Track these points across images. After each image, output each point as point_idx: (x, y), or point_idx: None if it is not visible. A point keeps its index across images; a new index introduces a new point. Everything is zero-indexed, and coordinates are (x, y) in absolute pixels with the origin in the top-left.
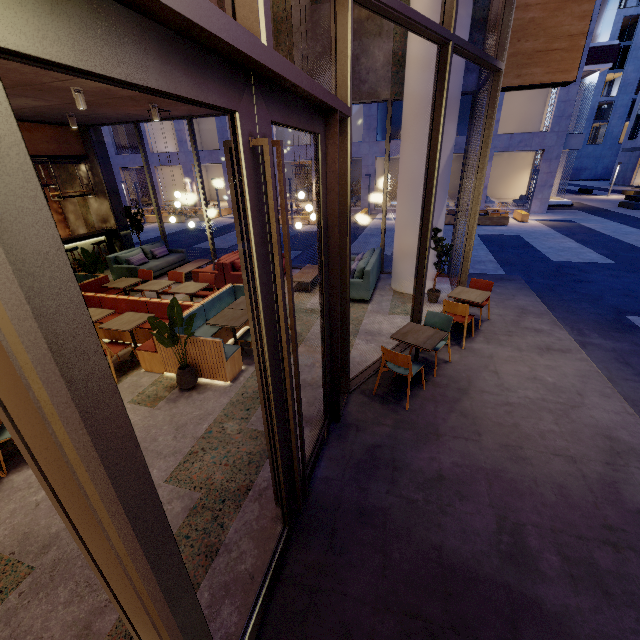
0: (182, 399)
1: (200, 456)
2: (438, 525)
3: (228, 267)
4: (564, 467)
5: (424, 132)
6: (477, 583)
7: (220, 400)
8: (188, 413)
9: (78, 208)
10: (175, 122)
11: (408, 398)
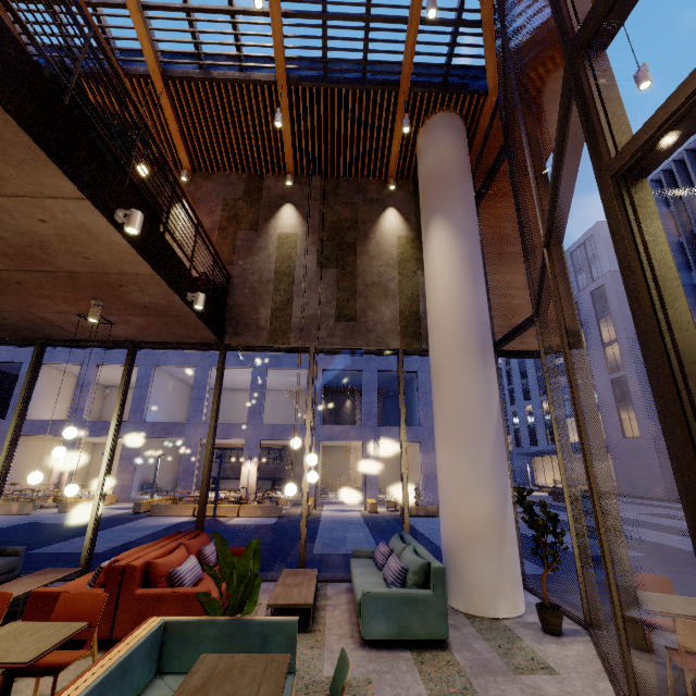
0: None
1: None
2: None
3: (135, 575)
4: None
5: (470, 369)
6: None
7: None
8: None
9: None
10: (78, 388)
11: None
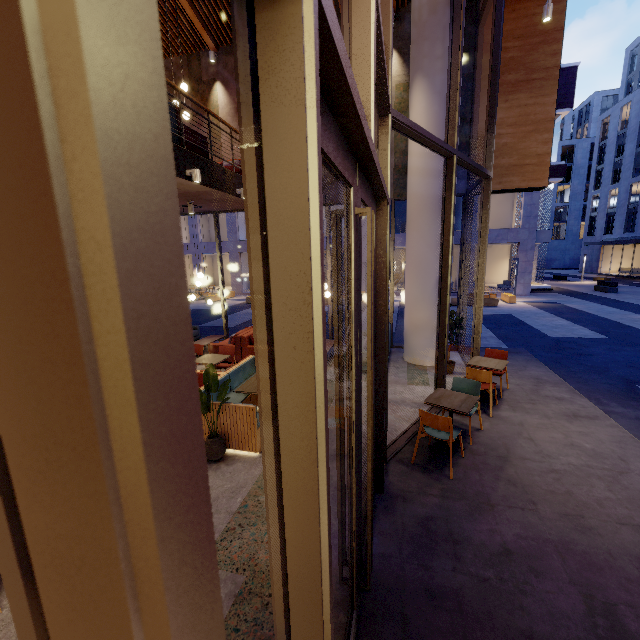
0: (210, 471)
1: (238, 533)
2: (520, 607)
3: (246, 340)
4: (635, 537)
5: (428, 223)
6: None
7: (251, 472)
8: (219, 486)
9: None
10: (189, 219)
11: (451, 465)
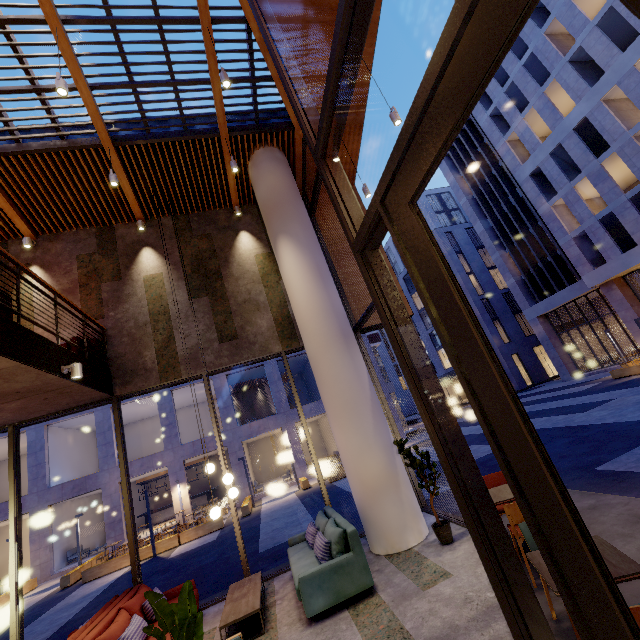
0: None
1: None
2: None
3: None
4: None
5: (339, 356)
6: None
7: None
8: None
9: None
10: None
11: None
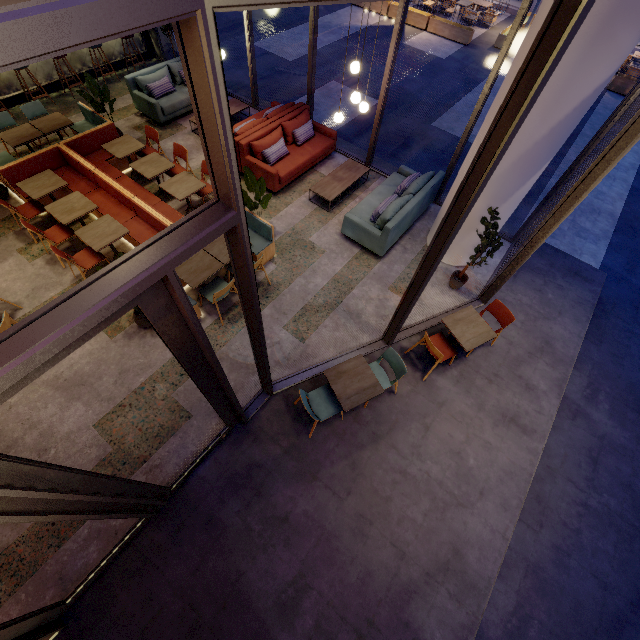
0: (136, 338)
1: (126, 411)
2: (253, 557)
3: (243, 150)
4: (388, 559)
5: None
6: (246, 610)
7: (165, 353)
8: (135, 358)
9: None
10: None
11: (311, 433)
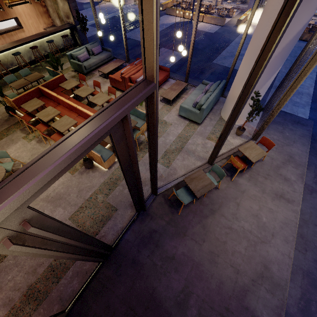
0: (85, 173)
1: (84, 210)
2: (159, 279)
3: (127, 80)
4: (230, 274)
5: None
6: (160, 308)
7: (100, 179)
8: (85, 183)
9: (52, 4)
10: None
11: (180, 212)
